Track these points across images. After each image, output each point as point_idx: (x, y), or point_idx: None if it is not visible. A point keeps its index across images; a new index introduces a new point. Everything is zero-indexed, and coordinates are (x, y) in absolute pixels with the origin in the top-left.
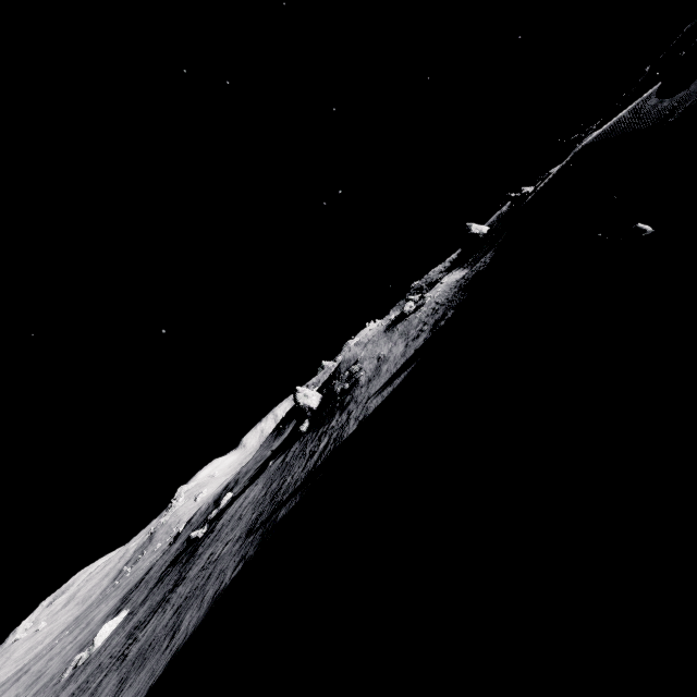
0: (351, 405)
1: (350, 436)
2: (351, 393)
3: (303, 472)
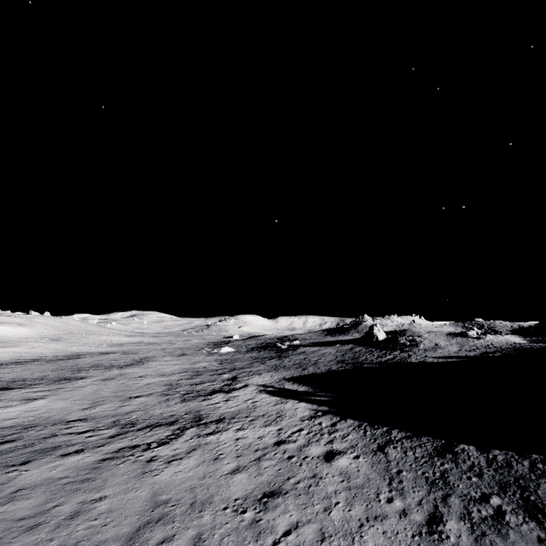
0: (410, 352)
1: (413, 362)
2: (410, 348)
3: (376, 359)
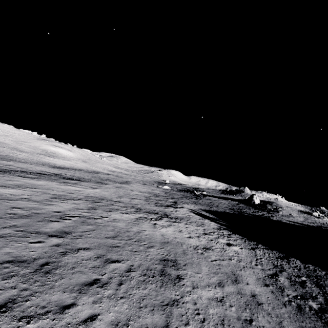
0: (273, 214)
1: (274, 219)
2: (273, 212)
3: (252, 213)
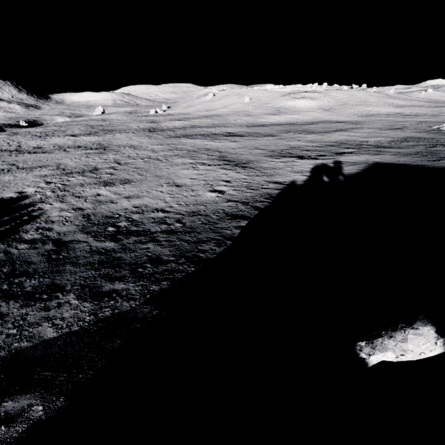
0: None
1: None
2: None
3: None
